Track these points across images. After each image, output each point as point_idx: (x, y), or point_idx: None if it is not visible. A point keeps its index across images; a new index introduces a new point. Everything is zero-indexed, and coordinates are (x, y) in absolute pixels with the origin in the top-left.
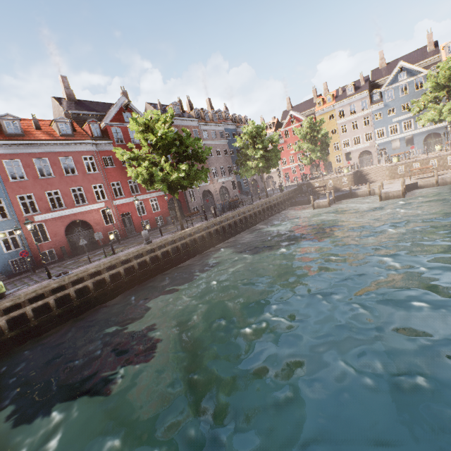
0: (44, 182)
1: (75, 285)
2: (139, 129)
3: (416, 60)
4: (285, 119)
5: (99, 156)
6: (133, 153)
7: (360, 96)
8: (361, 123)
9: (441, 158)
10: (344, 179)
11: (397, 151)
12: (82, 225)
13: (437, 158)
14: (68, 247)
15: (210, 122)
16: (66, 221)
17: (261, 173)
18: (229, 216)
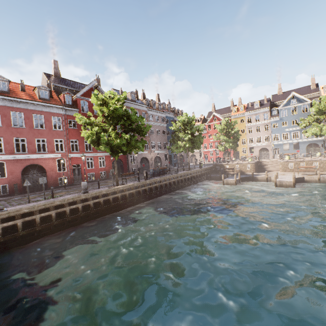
0: (15, 130)
1: (4, 222)
2: (98, 103)
3: (303, 93)
4: (210, 117)
5: (65, 118)
6: (89, 120)
7: (263, 110)
8: (263, 128)
9: (321, 162)
10: (248, 165)
11: (287, 152)
12: (38, 168)
13: (319, 161)
14: (20, 185)
15: (156, 109)
16: (25, 163)
17: (187, 151)
18: (157, 180)
